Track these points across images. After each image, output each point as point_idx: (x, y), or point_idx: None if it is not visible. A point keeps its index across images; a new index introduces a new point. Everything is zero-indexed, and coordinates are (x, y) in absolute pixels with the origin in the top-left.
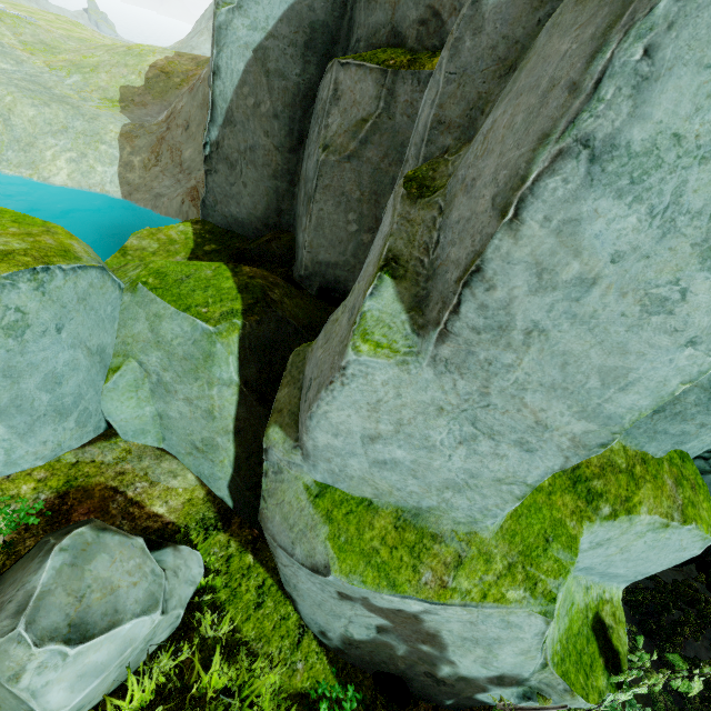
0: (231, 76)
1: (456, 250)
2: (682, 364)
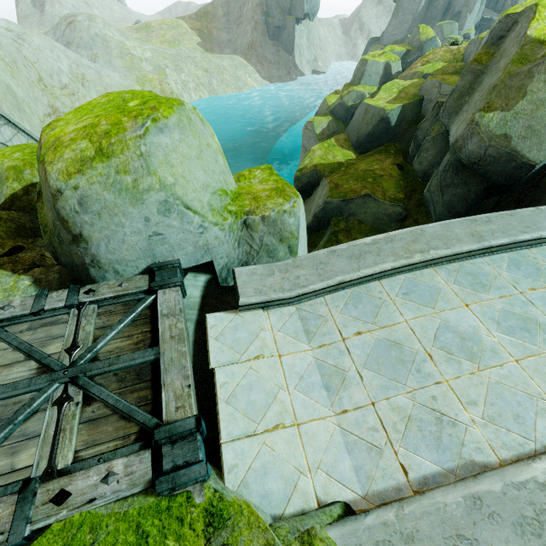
0: (421, 6)
1: (471, 9)
2: (478, 10)
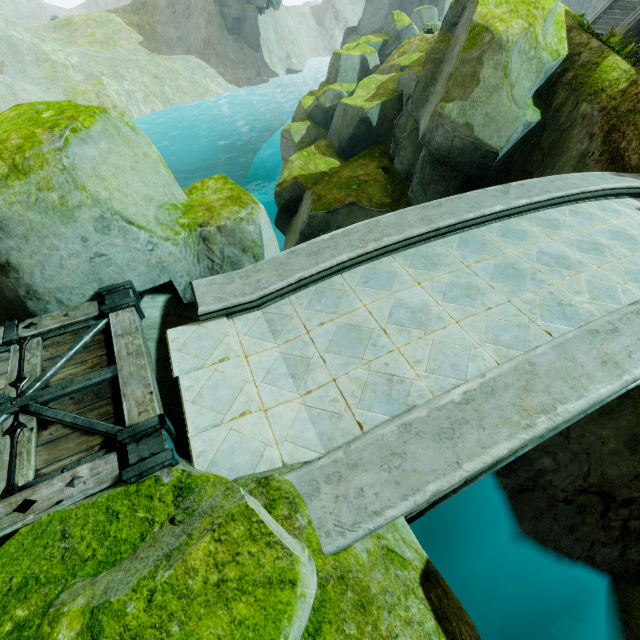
0: None
1: None
2: None
